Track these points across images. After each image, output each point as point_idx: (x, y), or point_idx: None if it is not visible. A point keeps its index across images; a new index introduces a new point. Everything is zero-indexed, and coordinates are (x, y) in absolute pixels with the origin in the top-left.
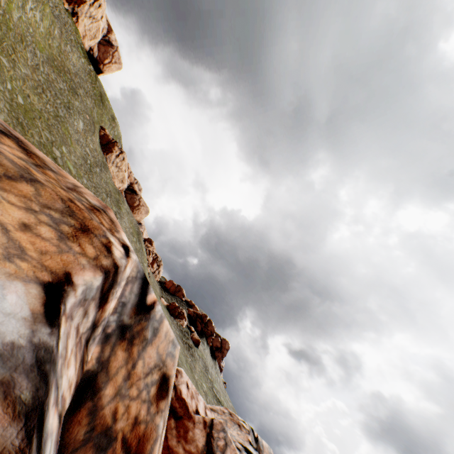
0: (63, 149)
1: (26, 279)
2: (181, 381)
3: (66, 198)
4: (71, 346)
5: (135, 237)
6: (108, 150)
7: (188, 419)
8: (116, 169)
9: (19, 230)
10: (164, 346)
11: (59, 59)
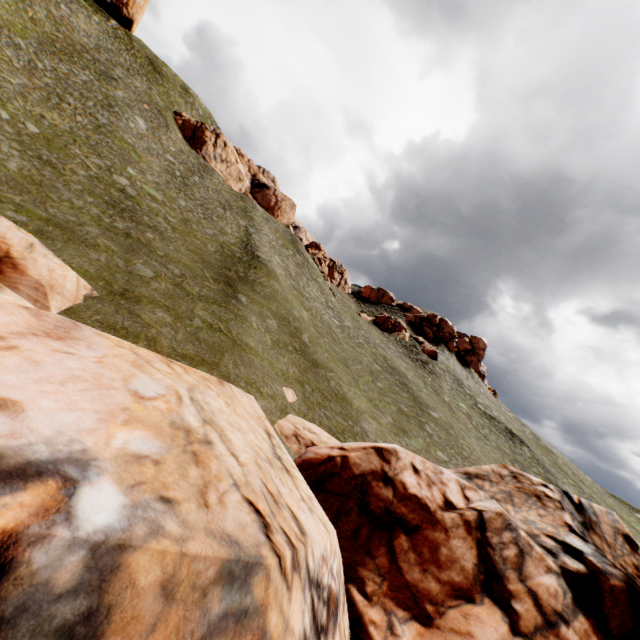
0: (129, 172)
1: None
2: (400, 466)
3: None
4: None
5: (290, 250)
6: (198, 143)
7: (431, 528)
8: (223, 165)
9: None
10: (176, 627)
11: (60, 38)
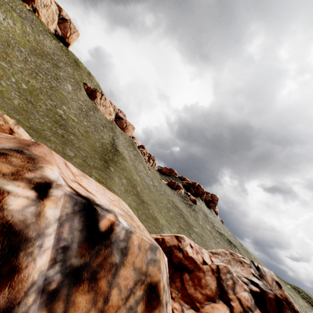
0: (64, 108)
1: None
2: (185, 244)
3: None
4: None
5: (131, 148)
6: (93, 97)
7: (198, 271)
8: (103, 107)
9: None
10: (141, 258)
11: (38, 48)
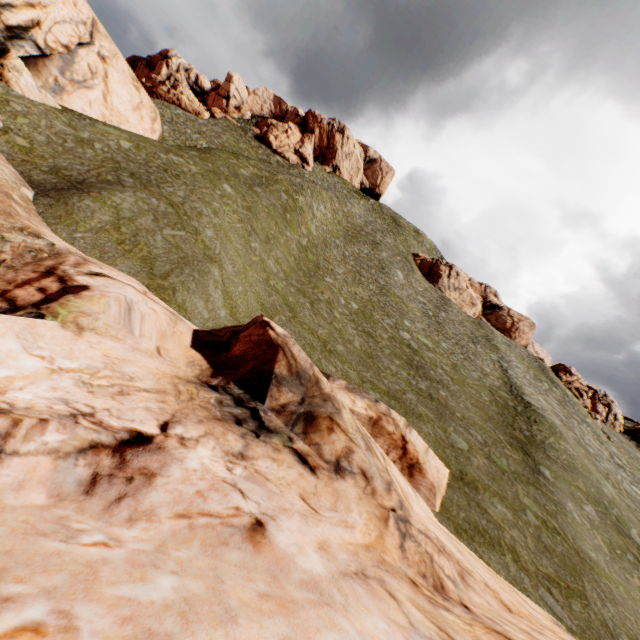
0: (405, 324)
1: None
2: None
3: None
4: None
5: (543, 381)
6: (434, 277)
7: None
8: (456, 292)
9: None
10: None
11: (349, 226)
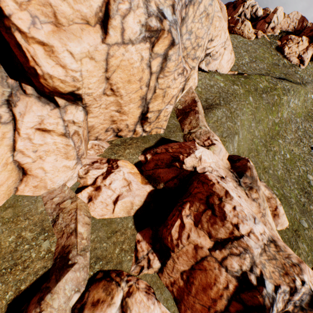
0: None
1: (271, 283)
2: None
3: (282, 263)
4: (280, 299)
5: None
6: None
7: None
8: None
9: (271, 272)
10: None
11: (311, 109)
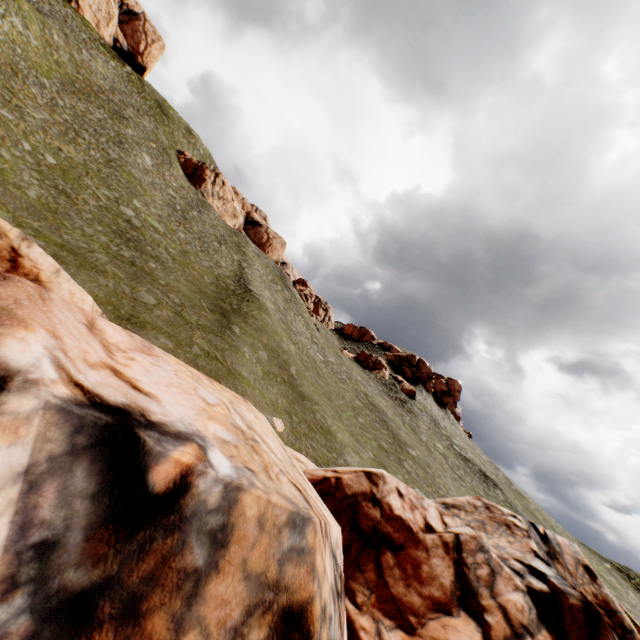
0: (135, 204)
1: None
2: (387, 490)
3: None
4: None
5: (279, 285)
6: (198, 180)
7: (414, 547)
8: (220, 202)
9: None
10: (264, 549)
11: (80, 79)
